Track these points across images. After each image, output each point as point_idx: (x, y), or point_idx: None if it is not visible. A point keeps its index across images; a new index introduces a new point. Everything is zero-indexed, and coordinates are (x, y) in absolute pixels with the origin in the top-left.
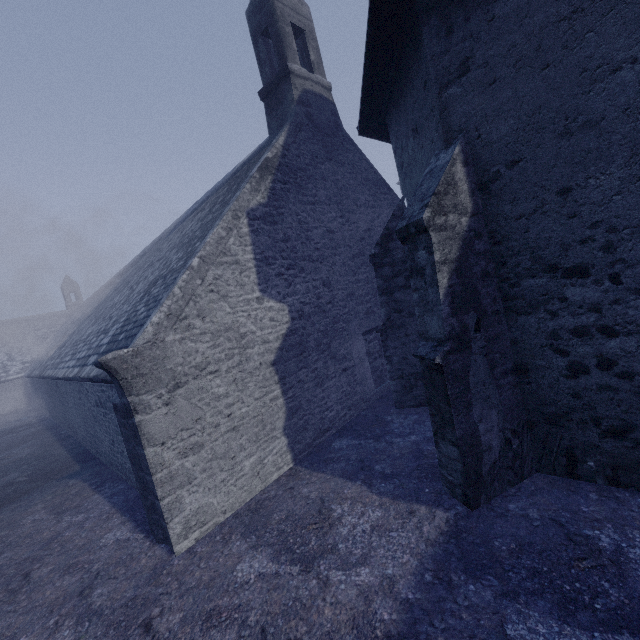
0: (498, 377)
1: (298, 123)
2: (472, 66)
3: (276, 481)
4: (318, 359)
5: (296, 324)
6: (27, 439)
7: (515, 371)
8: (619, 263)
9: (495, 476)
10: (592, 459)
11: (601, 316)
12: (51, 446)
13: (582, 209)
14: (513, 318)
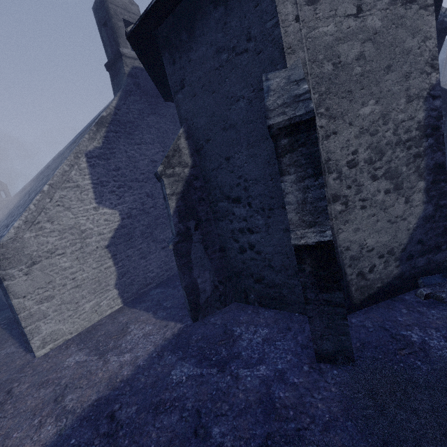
0: (210, 254)
1: (128, 90)
2: (185, 84)
3: (109, 315)
4: (143, 242)
5: (125, 222)
6: None
7: (221, 250)
8: (250, 197)
9: (208, 305)
10: (252, 294)
11: (247, 223)
12: None
13: (235, 169)
14: (217, 222)
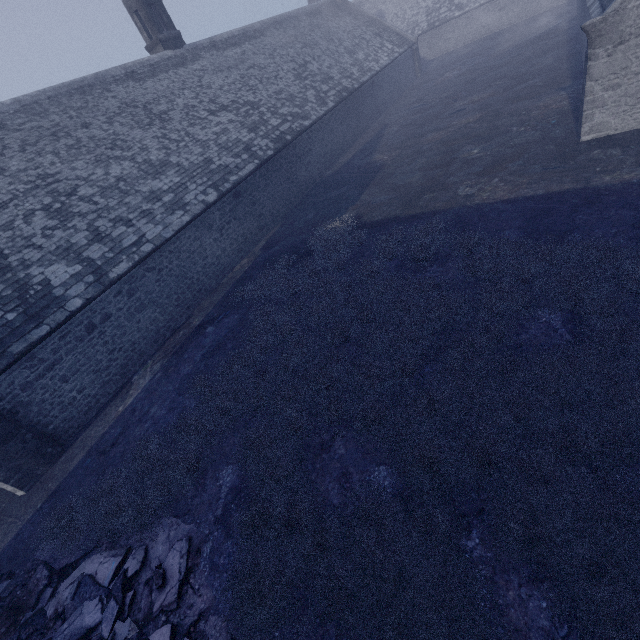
0: None
1: None
2: None
3: None
4: None
5: None
6: (552, 49)
7: None
8: None
9: None
10: None
11: None
12: (563, 60)
13: None
14: None
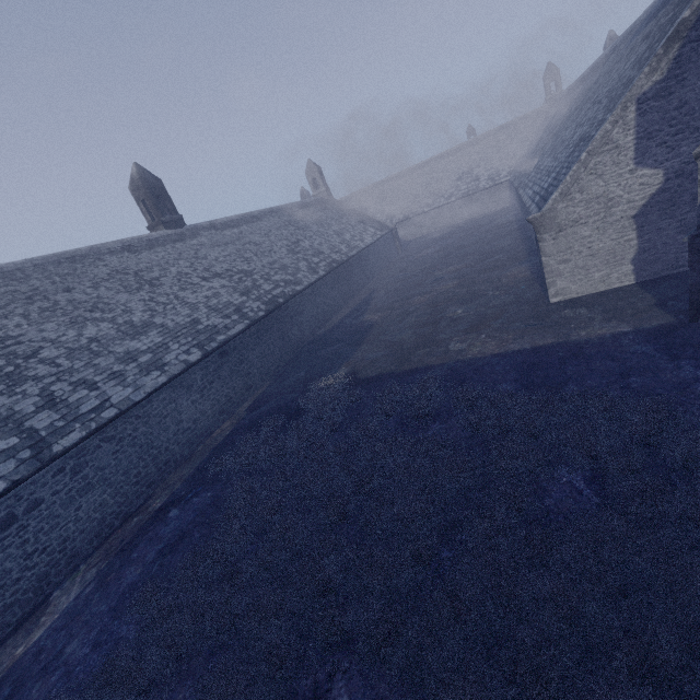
0: None
1: None
2: None
3: (615, 288)
4: (690, 211)
5: (669, 184)
6: (508, 235)
7: None
8: None
9: None
10: None
11: None
12: (519, 242)
13: None
14: None
